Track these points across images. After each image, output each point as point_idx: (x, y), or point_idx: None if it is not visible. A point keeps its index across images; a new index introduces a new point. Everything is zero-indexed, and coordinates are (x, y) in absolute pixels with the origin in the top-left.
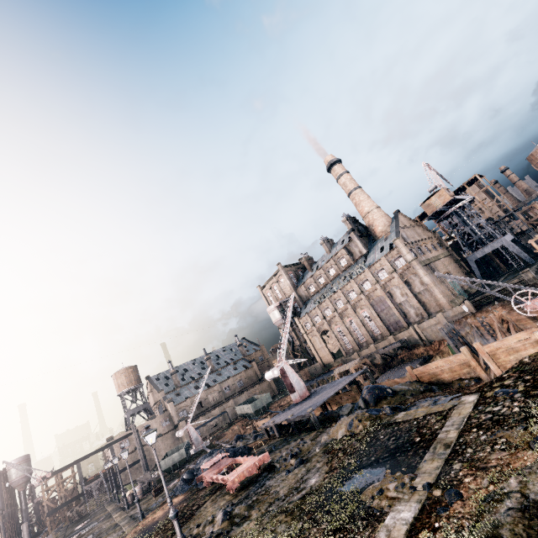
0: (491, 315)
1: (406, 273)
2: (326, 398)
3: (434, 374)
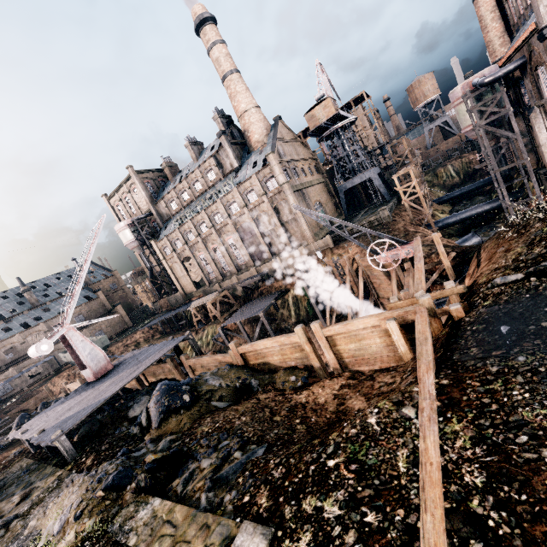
0: (345, 257)
1: (276, 198)
2: (103, 399)
3: (261, 355)
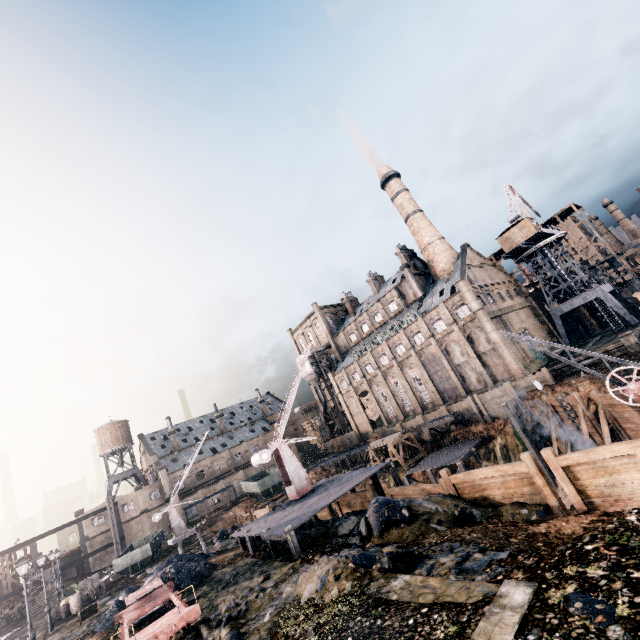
0: (574, 394)
1: (469, 326)
2: (319, 507)
3: (479, 487)
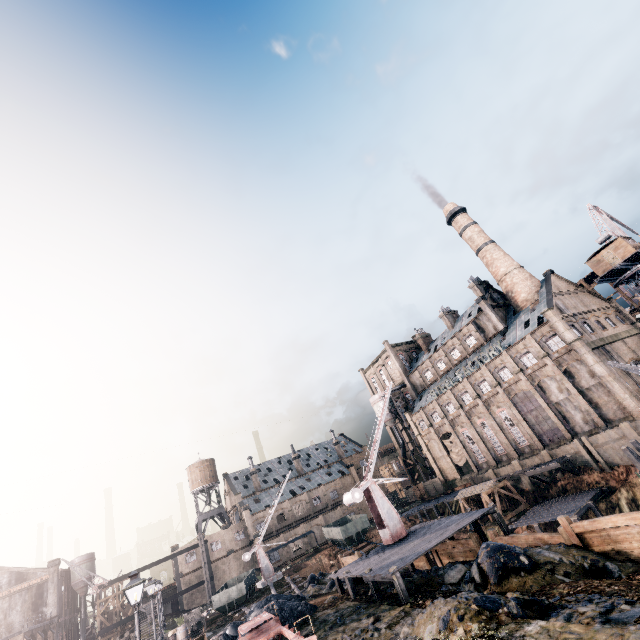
0: None
1: (565, 359)
2: (422, 550)
3: (610, 538)
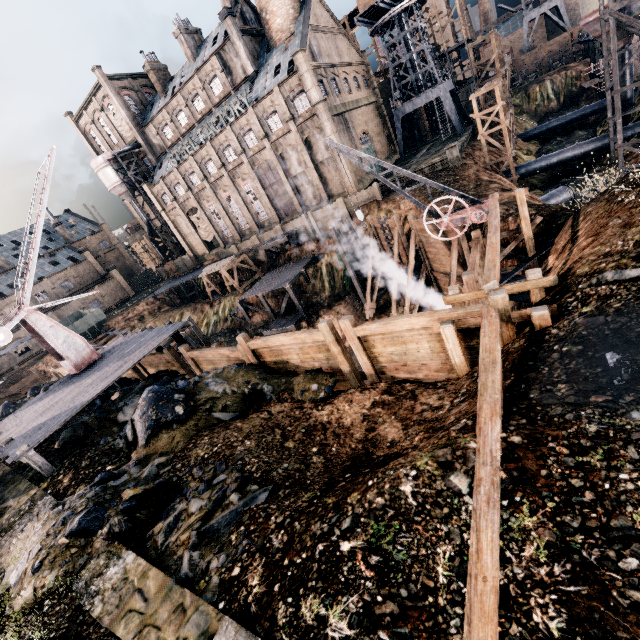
0: (395, 217)
1: (308, 126)
2: (79, 405)
3: (278, 352)
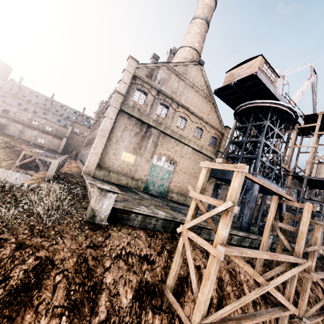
0: None
1: None
2: None
3: None
